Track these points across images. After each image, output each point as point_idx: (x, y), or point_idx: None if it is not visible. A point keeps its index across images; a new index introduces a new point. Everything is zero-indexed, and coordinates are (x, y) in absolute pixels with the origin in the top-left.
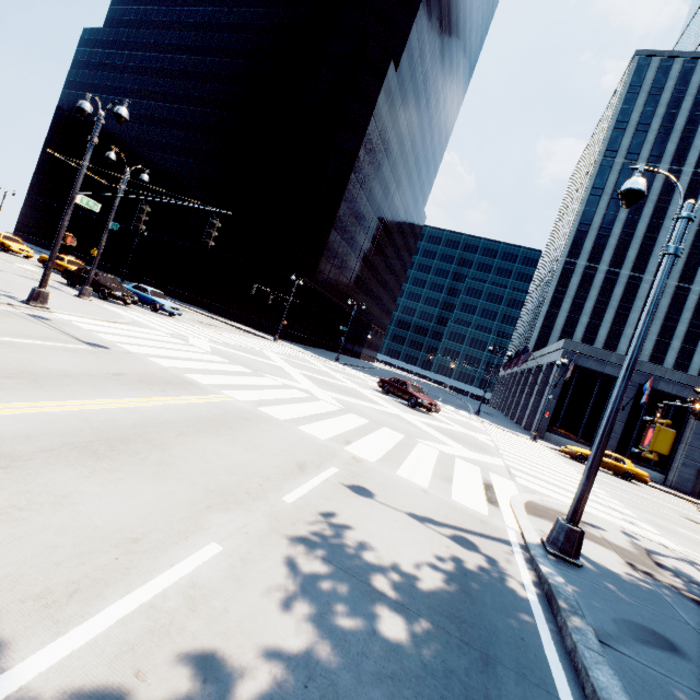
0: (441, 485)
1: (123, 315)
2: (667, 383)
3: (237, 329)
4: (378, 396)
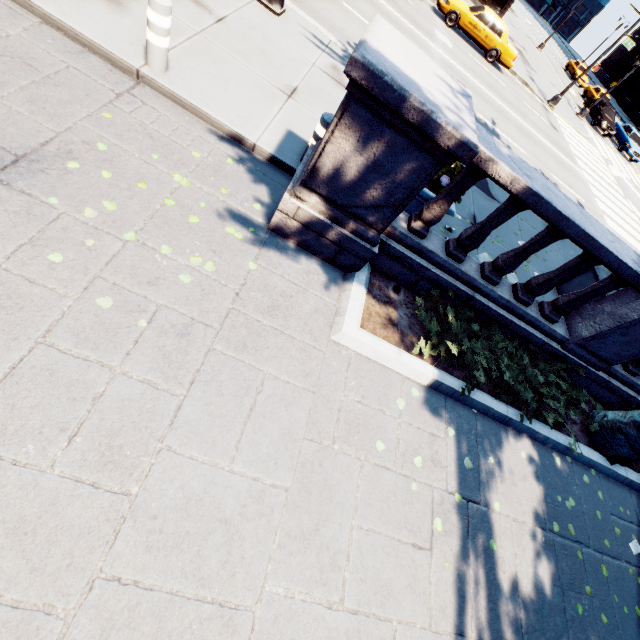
0: None
1: (588, 134)
2: None
3: None
4: None
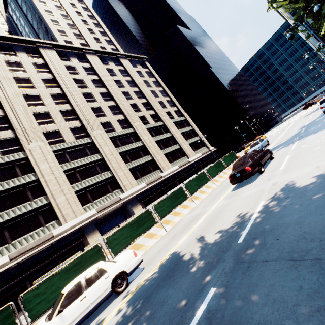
0: None
1: None
2: None
3: None
4: (307, 110)
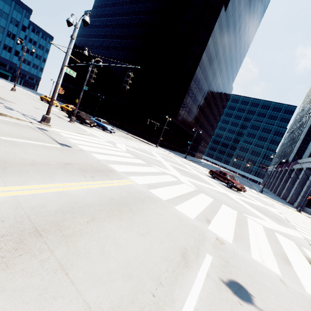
0: (286, 269)
1: (87, 131)
2: None
3: (139, 140)
4: (210, 180)
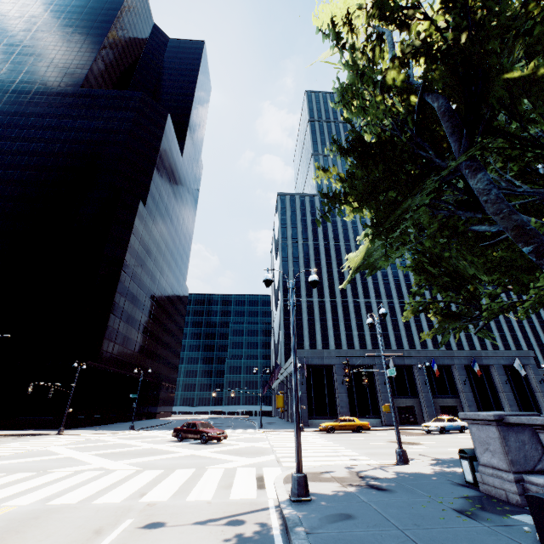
0: (223, 492)
1: None
2: (356, 358)
3: (10, 437)
4: (174, 445)
